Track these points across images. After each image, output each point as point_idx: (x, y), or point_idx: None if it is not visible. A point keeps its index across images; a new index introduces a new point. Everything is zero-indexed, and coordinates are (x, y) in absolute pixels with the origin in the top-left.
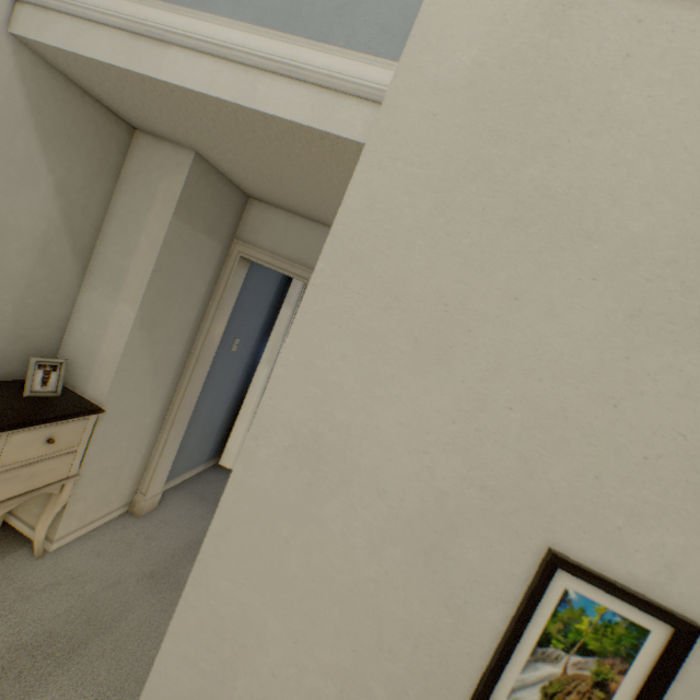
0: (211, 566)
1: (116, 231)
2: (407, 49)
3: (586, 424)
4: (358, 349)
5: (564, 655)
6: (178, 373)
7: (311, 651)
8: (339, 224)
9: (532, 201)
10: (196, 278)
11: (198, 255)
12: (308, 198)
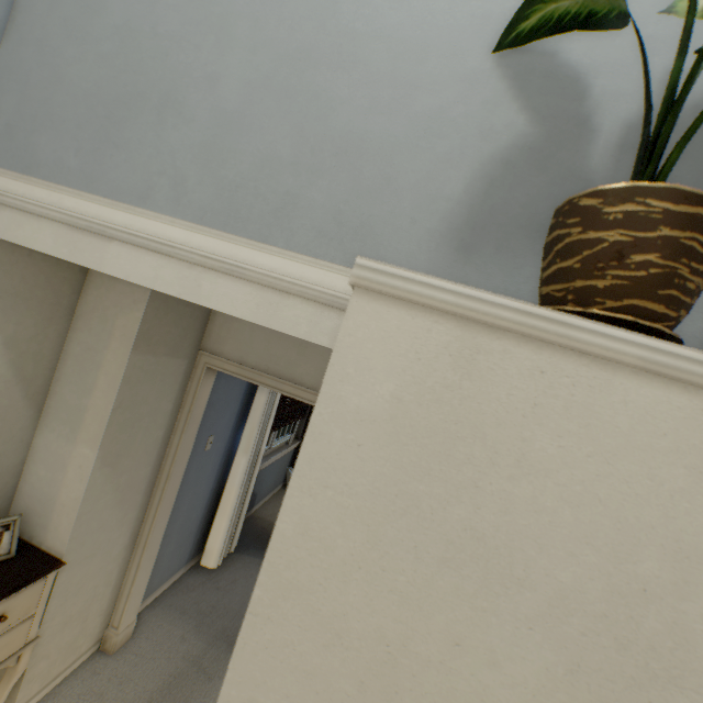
0: None
1: (72, 369)
2: (327, 376)
3: None
4: (302, 687)
5: None
6: (148, 492)
7: None
8: (274, 549)
9: (462, 541)
10: (161, 398)
11: (162, 377)
12: None
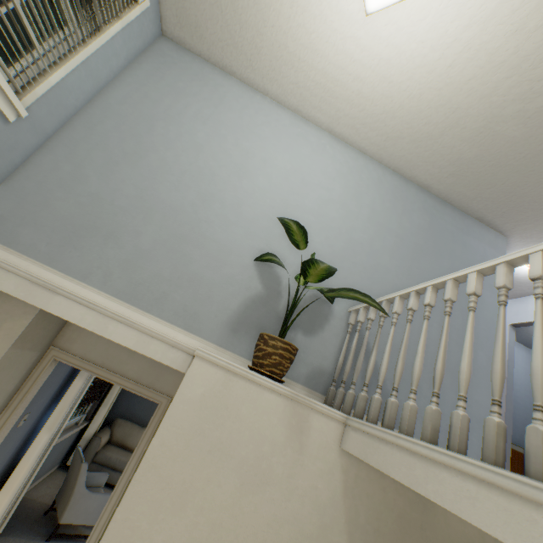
0: None
1: None
2: (181, 385)
3: (228, 527)
4: (150, 508)
5: None
6: None
7: None
8: (149, 452)
9: (216, 443)
10: (10, 381)
11: (19, 365)
12: None
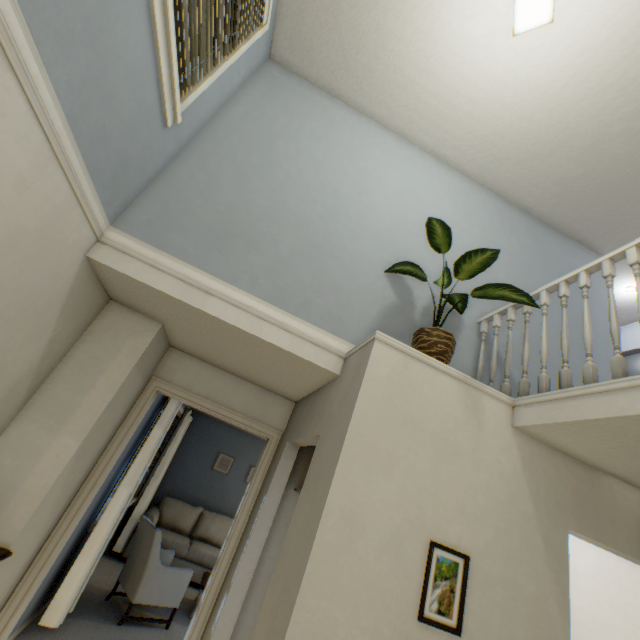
0: (307, 592)
1: (73, 371)
2: (368, 364)
3: (432, 491)
4: (363, 470)
5: (441, 582)
6: (67, 502)
7: (357, 623)
8: (353, 421)
9: (408, 417)
10: (121, 409)
11: (131, 390)
12: (239, 362)
